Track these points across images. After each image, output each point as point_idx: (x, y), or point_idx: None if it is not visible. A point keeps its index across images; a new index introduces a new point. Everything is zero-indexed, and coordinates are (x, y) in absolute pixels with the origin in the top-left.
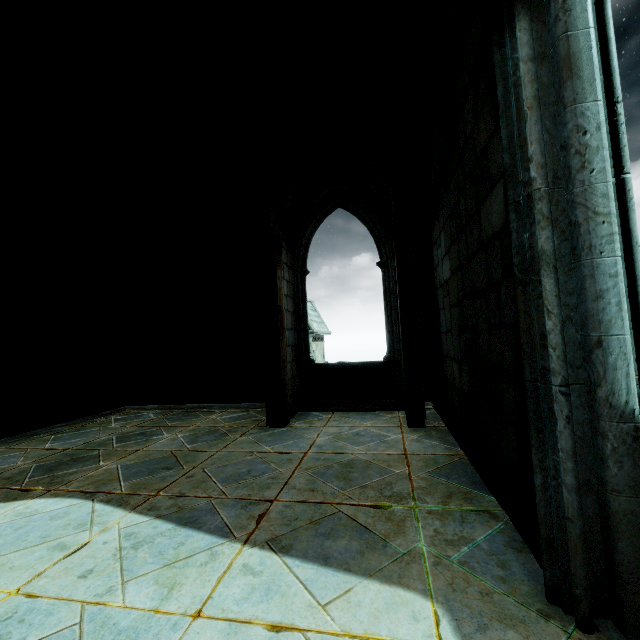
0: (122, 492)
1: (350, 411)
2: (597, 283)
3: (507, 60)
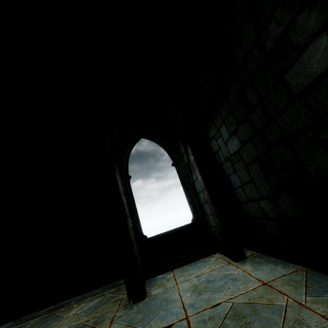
0: None
1: (183, 265)
2: None
3: None
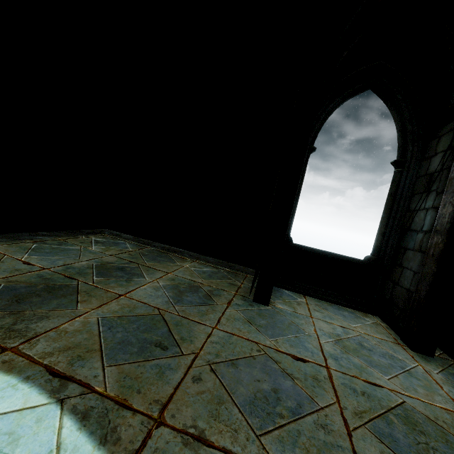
0: (106, 392)
1: (321, 299)
2: None
3: None
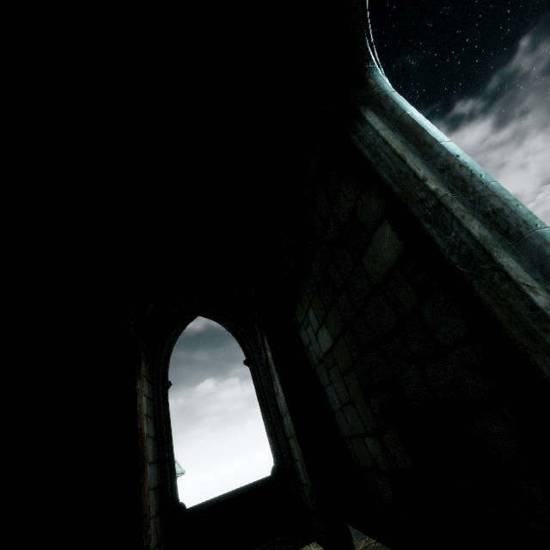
0: None
1: None
2: None
3: (364, 138)
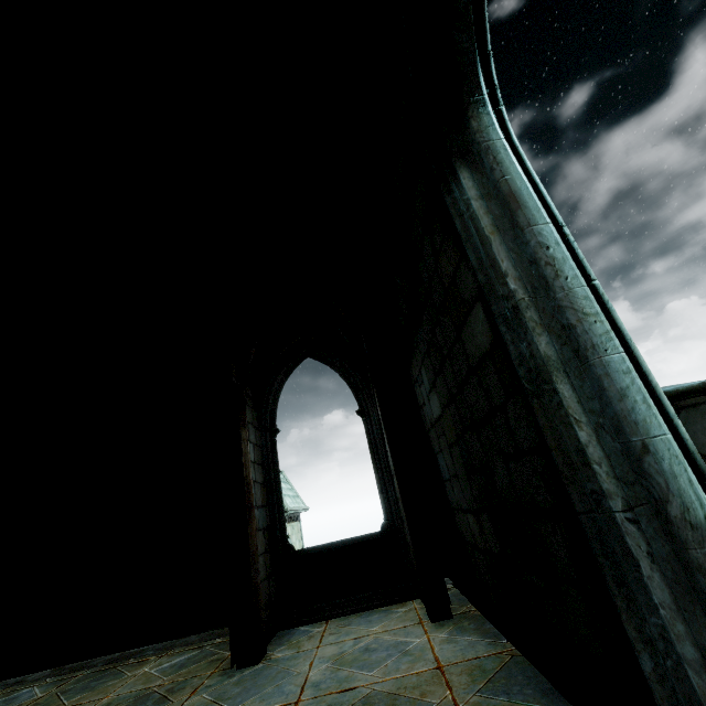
0: None
1: (350, 614)
2: (615, 381)
3: (458, 202)
